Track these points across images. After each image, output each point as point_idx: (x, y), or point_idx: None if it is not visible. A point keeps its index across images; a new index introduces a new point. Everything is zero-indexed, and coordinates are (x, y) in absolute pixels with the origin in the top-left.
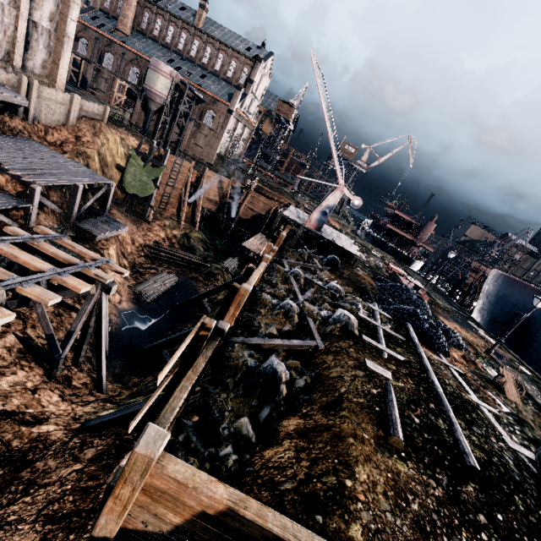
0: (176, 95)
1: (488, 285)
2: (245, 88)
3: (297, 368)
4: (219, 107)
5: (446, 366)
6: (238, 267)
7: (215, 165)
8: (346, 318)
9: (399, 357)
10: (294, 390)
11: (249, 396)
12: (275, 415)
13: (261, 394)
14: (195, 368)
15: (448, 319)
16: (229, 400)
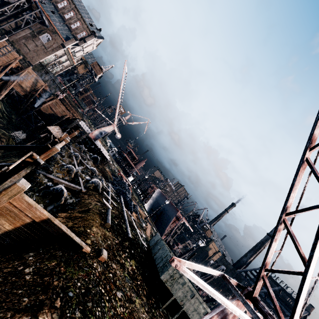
0: (25, 5)
1: (154, 194)
2: (79, 41)
3: (69, 195)
4: (56, 38)
5: (130, 216)
6: (24, 140)
7: (35, 67)
8: (98, 182)
9: (115, 204)
10: (67, 203)
11: (45, 198)
12: (55, 210)
13: (51, 199)
14: (19, 175)
15: (136, 203)
16: (34, 195)
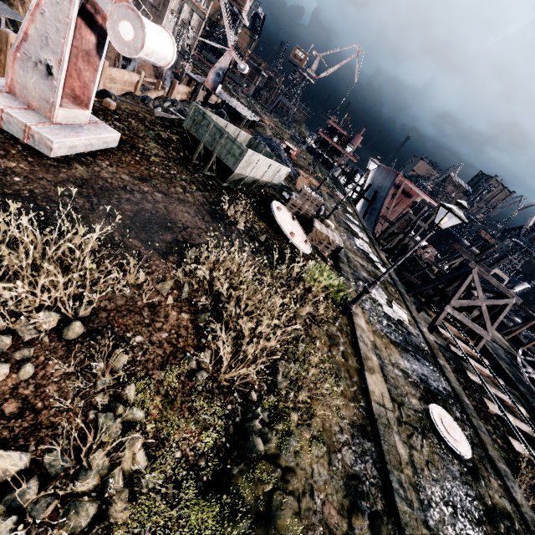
0: None
1: (370, 175)
2: None
3: None
4: None
5: None
6: None
7: None
8: (182, 108)
9: None
10: None
11: None
12: None
13: None
14: None
15: (309, 175)
16: None
